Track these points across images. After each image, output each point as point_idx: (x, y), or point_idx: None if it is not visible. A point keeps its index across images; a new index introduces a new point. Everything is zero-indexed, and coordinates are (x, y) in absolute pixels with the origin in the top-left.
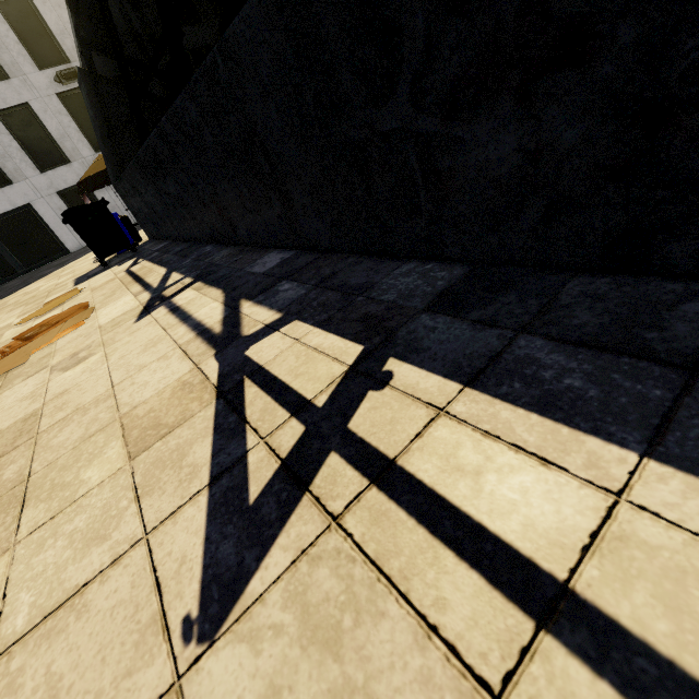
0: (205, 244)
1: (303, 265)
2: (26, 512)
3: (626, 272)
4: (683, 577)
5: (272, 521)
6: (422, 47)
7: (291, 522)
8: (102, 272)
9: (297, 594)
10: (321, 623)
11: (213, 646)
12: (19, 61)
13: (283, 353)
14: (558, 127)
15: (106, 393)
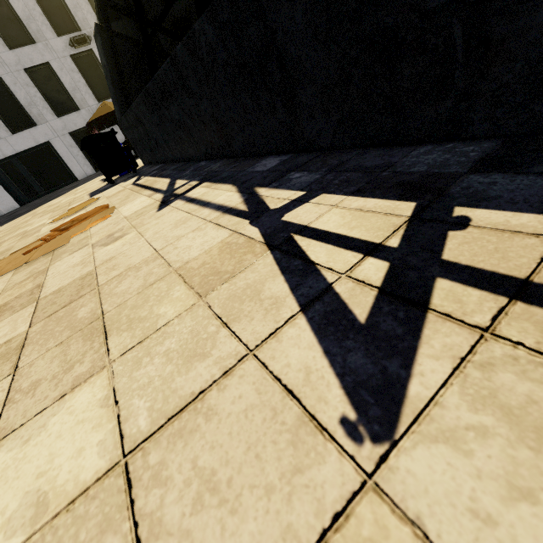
0: (198, 161)
1: (306, 161)
2: (111, 339)
3: None
4: None
5: (401, 335)
6: None
7: (426, 335)
8: (111, 187)
9: (484, 397)
10: (542, 424)
11: (397, 445)
12: (42, 29)
13: (324, 215)
14: None
15: (152, 256)
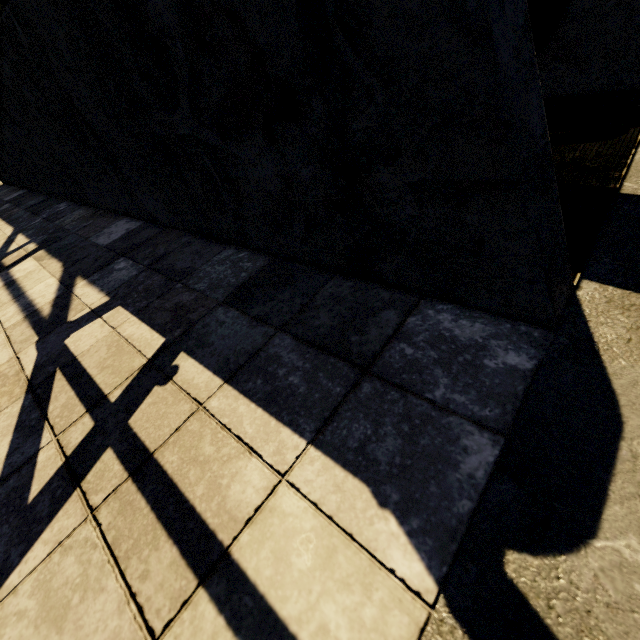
0: (60, 200)
1: (143, 241)
2: None
3: (363, 278)
4: (293, 535)
5: (42, 518)
6: (187, 70)
7: (57, 517)
8: None
9: (45, 582)
10: (56, 604)
11: None
12: None
13: (98, 343)
14: (297, 164)
15: None
